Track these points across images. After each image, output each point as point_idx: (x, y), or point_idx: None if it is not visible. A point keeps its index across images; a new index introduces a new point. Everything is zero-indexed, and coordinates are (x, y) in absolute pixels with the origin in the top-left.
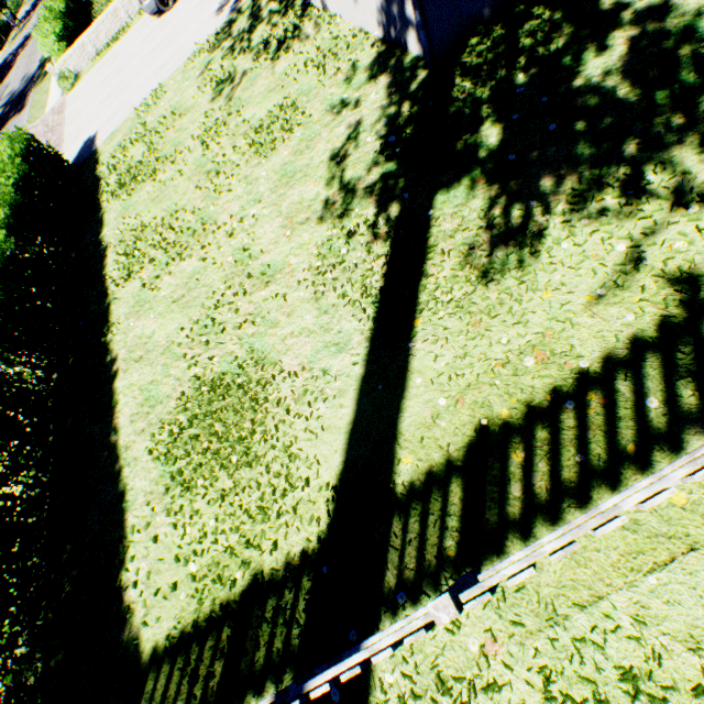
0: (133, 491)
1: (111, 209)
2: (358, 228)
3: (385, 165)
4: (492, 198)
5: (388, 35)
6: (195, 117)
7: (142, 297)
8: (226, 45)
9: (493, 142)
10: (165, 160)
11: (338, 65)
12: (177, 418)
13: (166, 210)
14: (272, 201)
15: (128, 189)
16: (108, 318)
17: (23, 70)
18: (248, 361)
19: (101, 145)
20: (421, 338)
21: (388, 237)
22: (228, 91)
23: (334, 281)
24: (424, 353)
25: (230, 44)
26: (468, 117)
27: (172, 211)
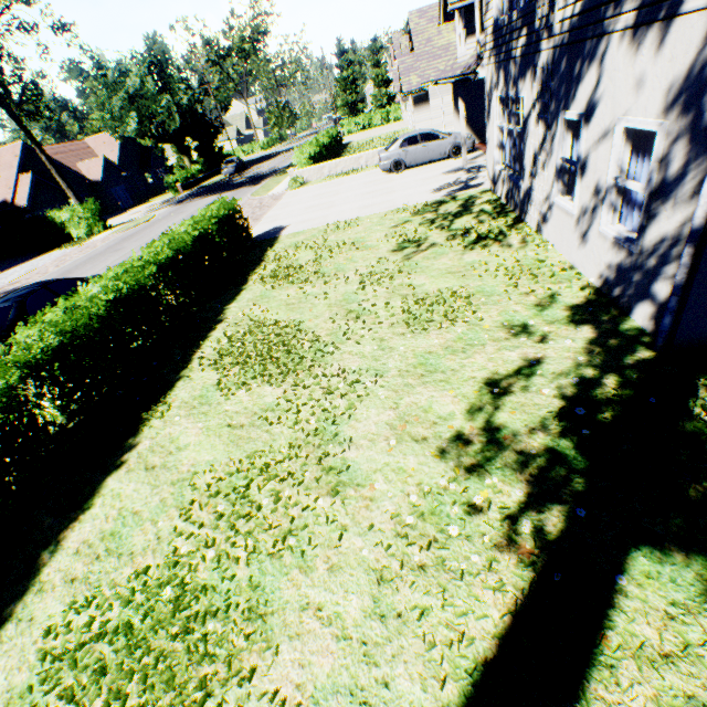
0: None
1: (252, 289)
2: (487, 507)
3: (558, 438)
4: None
5: (608, 289)
6: (369, 255)
7: (209, 393)
8: (428, 216)
9: None
10: (322, 276)
11: (533, 286)
12: (111, 605)
13: (291, 321)
14: (394, 384)
15: (276, 281)
16: (167, 391)
17: (276, 164)
18: (241, 595)
19: (284, 236)
20: None
21: (531, 562)
22: (409, 251)
23: (419, 567)
24: None
25: (432, 217)
26: None
27: (295, 325)
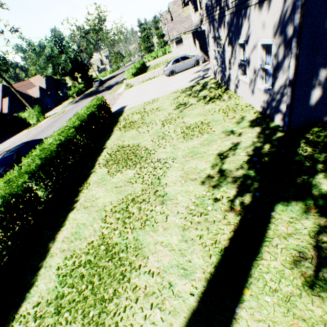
0: (36, 287)
1: (116, 134)
2: (222, 198)
3: (247, 170)
4: (321, 225)
5: (264, 111)
6: (164, 113)
7: (105, 177)
8: (188, 92)
9: (324, 188)
10: (145, 124)
11: (234, 115)
12: (81, 255)
13: (135, 143)
14: (181, 161)
15: (125, 129)
16: (87, 178)
17: (117, 79)
18: (131, 244)
19: (126, 110)
20: (246, 307)
21: (239, 213)
22: (181, 108)
23: (198, 223)
24: (245, 324)
25: (190, 93)
26: (306, 165)
27: (137, 145)
